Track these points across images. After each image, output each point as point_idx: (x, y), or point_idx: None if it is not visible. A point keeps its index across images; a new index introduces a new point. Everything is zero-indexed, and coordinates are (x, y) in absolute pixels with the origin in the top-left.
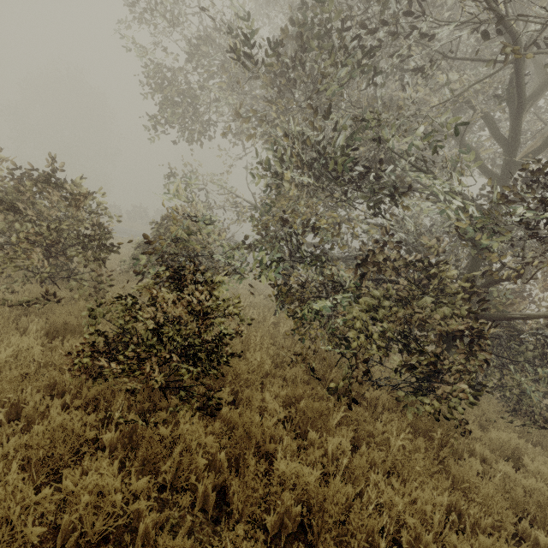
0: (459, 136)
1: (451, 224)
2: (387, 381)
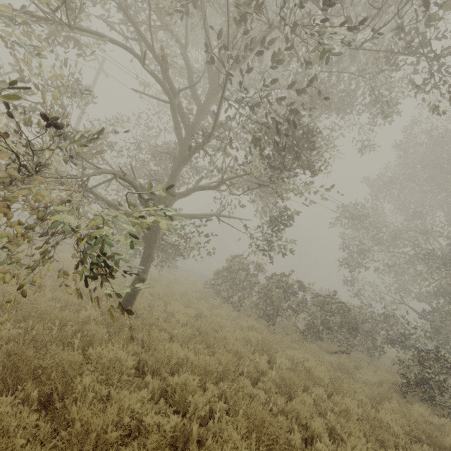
0: None
1: None
2: None
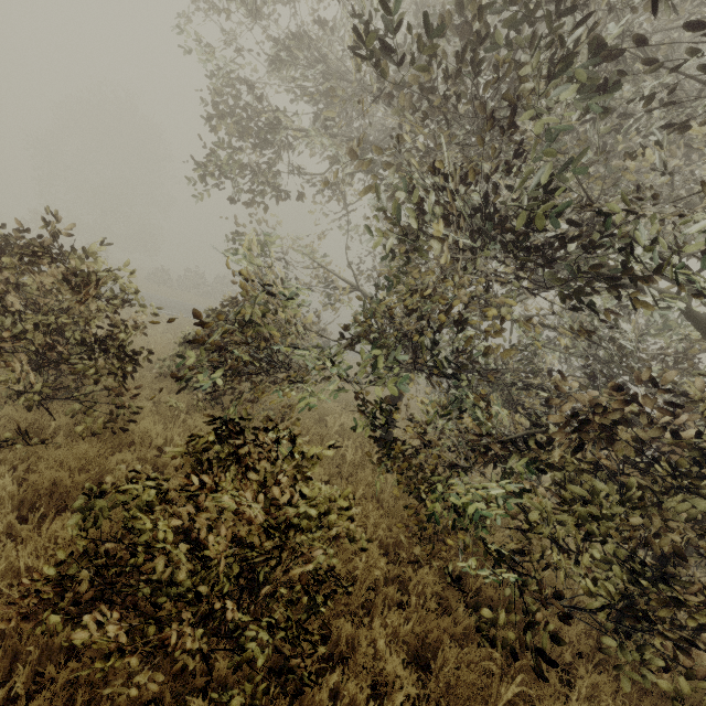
0: (702, 201)
1: (679, 341)
2: (564, 587)
